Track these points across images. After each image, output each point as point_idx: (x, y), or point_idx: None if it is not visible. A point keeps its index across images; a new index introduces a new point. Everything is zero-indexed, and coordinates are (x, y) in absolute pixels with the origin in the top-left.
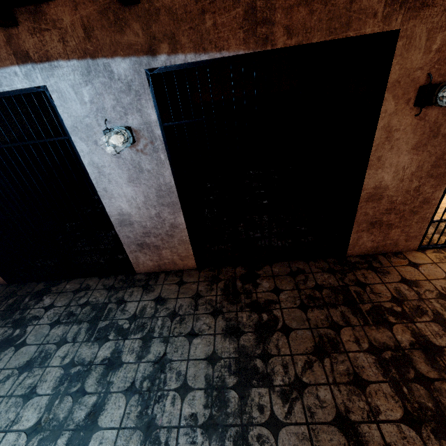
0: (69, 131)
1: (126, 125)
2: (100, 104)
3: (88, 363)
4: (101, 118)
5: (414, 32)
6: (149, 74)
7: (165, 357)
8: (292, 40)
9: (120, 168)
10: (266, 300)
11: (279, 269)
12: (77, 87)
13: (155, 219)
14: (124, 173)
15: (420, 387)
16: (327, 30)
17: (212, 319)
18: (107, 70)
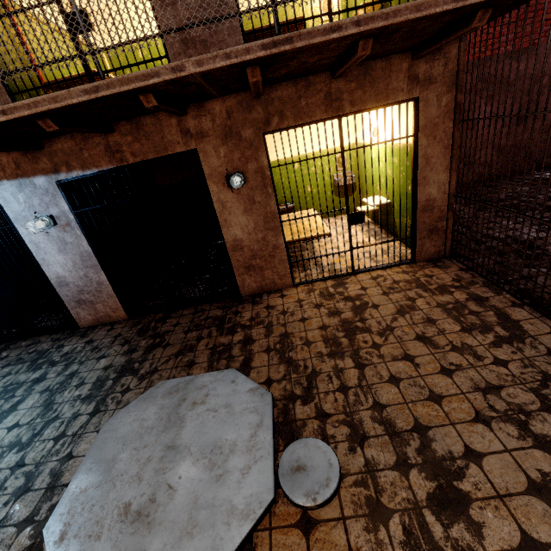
0: (13, 221)
1: (50, 214)
2: (31, 203)
3: (22, 382)
4: (33, 211)
5: (206, 149)
6: (58, 184)
7: (76, 371)
8: (137, 158)
9: (51, 243)
10: (165, 331)
11: (188, 311)
12: (15, 194)
13: (85, 279)
14: (55, 246)
15: (225, 361)
16: (156, 152)
17: (120, 347)
18: (32, 184)
